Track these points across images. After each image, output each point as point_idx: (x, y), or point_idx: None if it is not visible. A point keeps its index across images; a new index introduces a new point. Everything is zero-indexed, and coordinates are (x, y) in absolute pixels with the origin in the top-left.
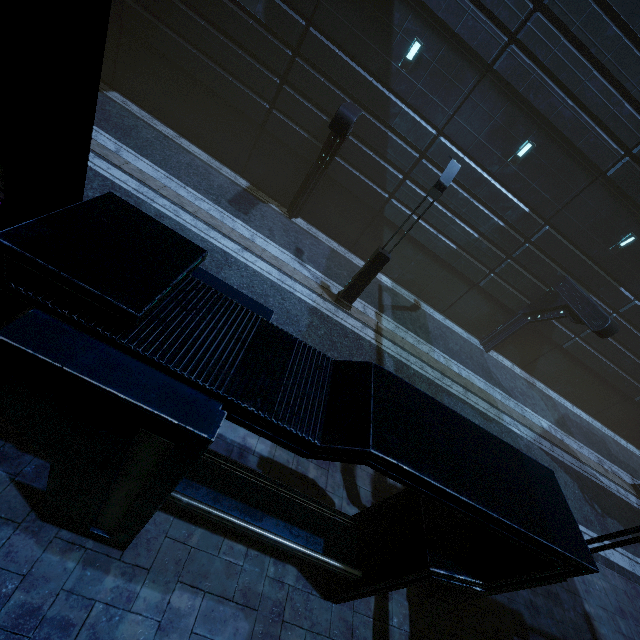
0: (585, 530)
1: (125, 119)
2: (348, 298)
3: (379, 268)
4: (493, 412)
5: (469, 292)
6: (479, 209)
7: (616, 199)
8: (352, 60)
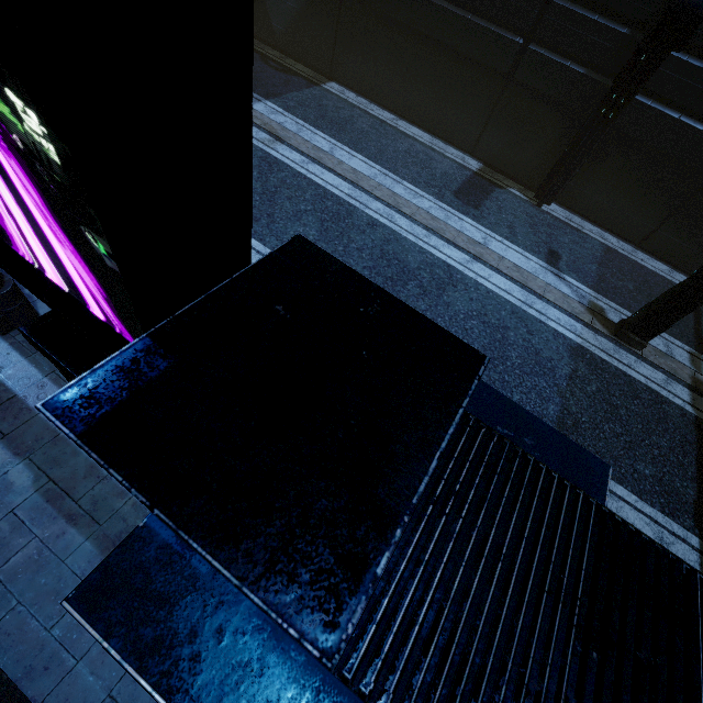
0: None
1: (341, 111)
2: (642, 331)
3: None
4: None
5: None
6: None
7: None
8: None
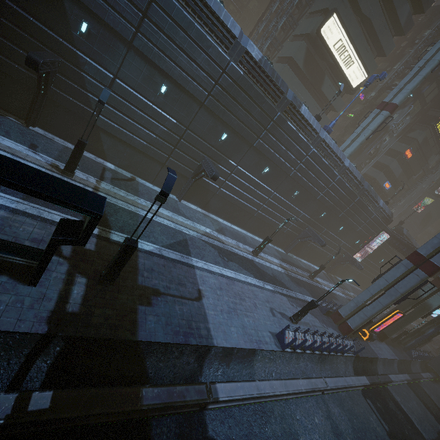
0: (214, 265)
1: None
2: (70, 170)
3: (82, 150)
4: (173, 225)
5: (162, 169)
6: (151, 121)
7: (213, 116)
8: (46, 26)
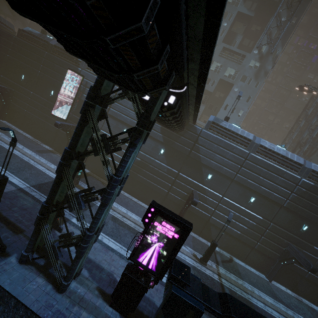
0: None
1: (125, 199)
2: (205, 260)
3: (214, 248)
4: (282, 317)
5: (252, 251)
6: (244, 218)
7: (292, 213)
8: (192, 178)
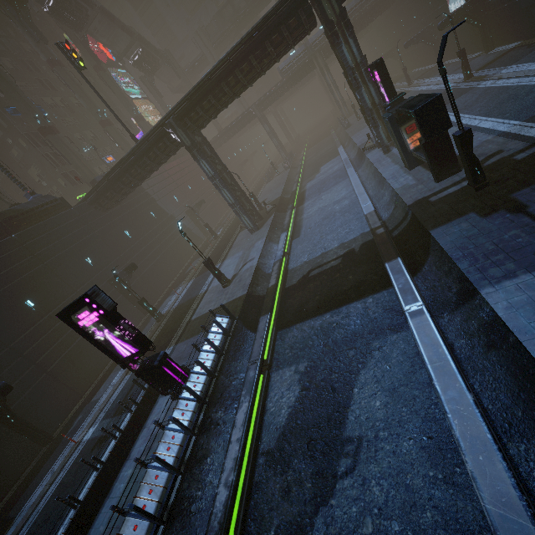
0: None
1: None
2: None
3: None
4: None
5: None
6: None
7: None
8: None
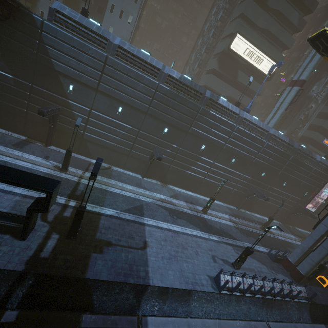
0: (162, 222)
1: None
2: (64, 168)
3: (70, 155)
4: (134, 195)
5: (128, 158)
6: (115, 130)
7: (155, 119)
8: (52, 92)
